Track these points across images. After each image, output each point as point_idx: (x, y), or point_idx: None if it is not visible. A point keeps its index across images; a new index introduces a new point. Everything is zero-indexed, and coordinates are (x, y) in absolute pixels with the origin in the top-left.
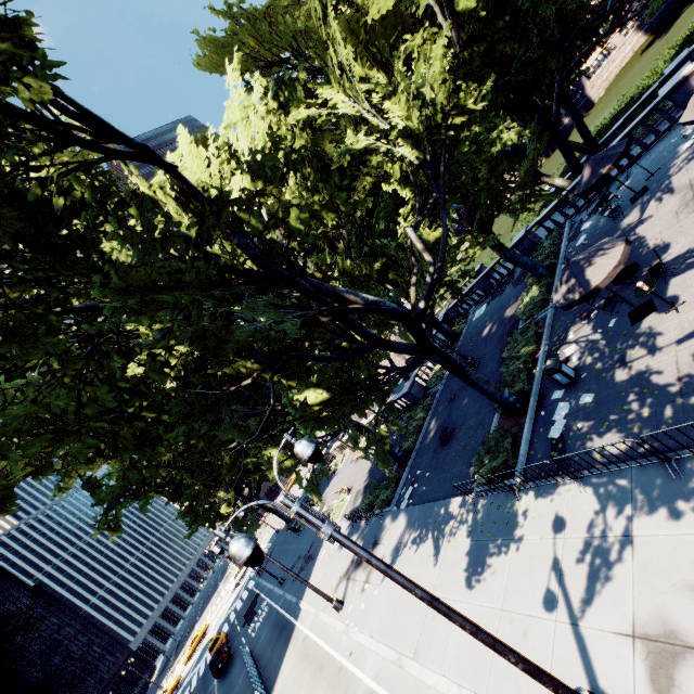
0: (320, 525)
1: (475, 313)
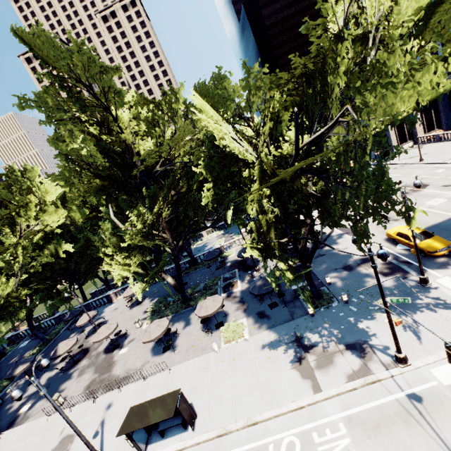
0: None
1: (23, 343)
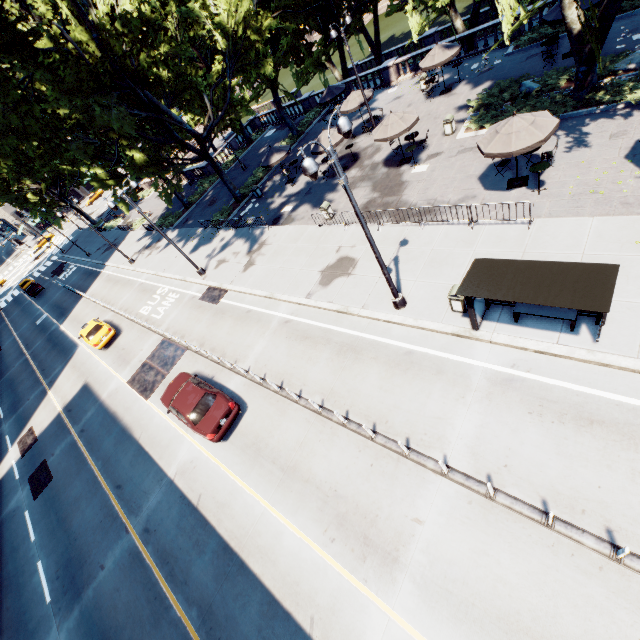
0: (136, 207)
1: (268, 132)
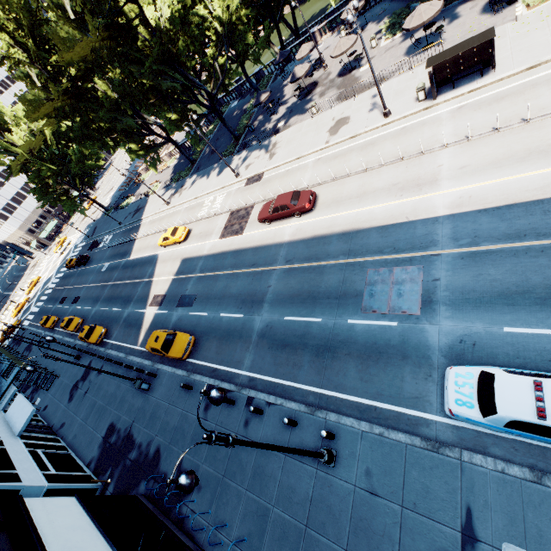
0: (198, 131)
1: (232, 104)
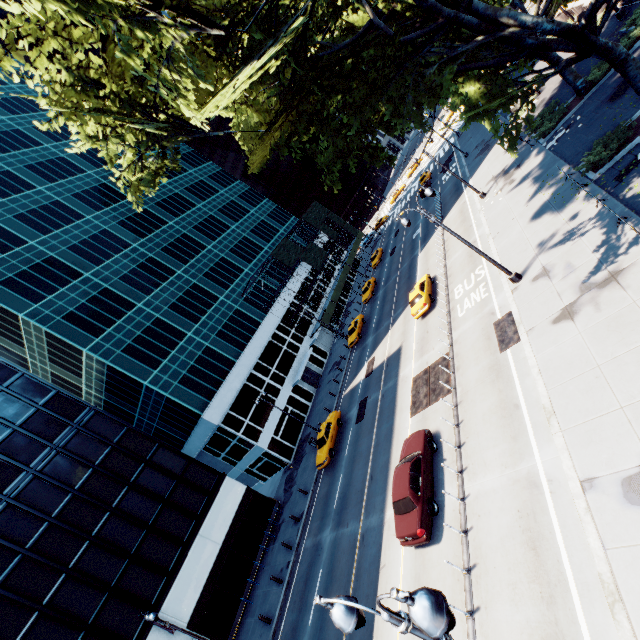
0: (430, 218)
1: None
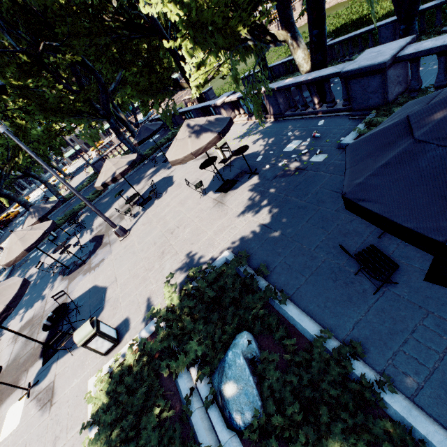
0: None
1: (155, 136)
